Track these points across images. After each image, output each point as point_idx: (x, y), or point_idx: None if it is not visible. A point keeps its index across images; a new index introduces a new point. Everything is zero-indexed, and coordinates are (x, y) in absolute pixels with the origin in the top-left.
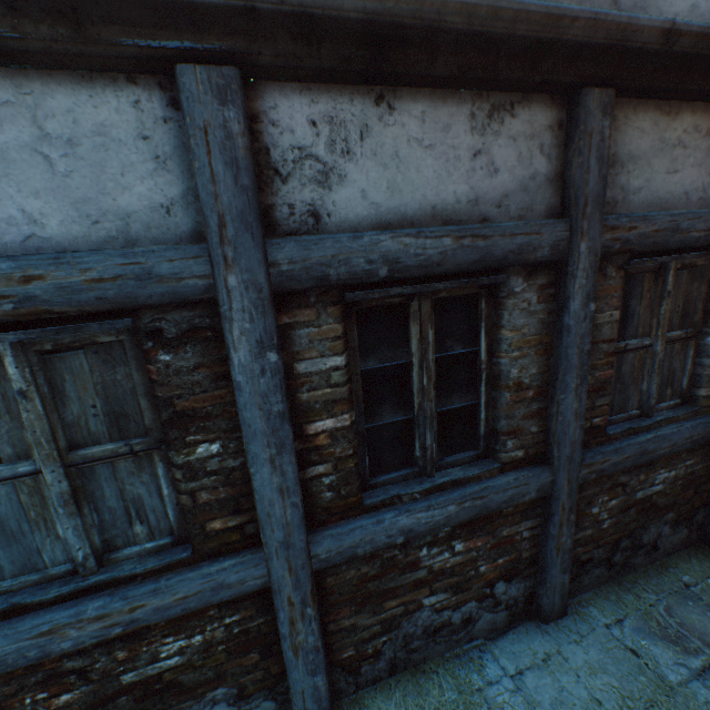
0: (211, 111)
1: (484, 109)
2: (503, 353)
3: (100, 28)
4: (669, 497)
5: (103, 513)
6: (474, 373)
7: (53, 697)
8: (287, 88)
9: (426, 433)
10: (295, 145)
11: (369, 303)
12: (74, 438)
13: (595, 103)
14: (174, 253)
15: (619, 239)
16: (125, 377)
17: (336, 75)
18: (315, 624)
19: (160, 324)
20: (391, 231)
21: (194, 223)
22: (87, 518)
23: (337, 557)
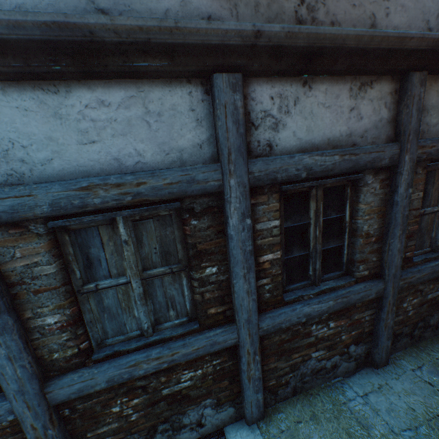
0: (228, 96)
1: (356, 85)
2: (359, 217)
3: (181, 58)
4: None
5: (155, 304)
6: (341, 228)
7: (130, 400)
8: (260, 80)
9: (316, 261)
10: (262, 110)
11: (290, 191)
12: (145, 265)
13: (416, 80)
14: (205, 169)
15: (425, 152)
16: (170, 233)
17: (285, 73)
18: (259, 365)
19: (193, 205)
20: (308, 153)
21: (212, 152)
22: (148, 307)
23: (272, 329)
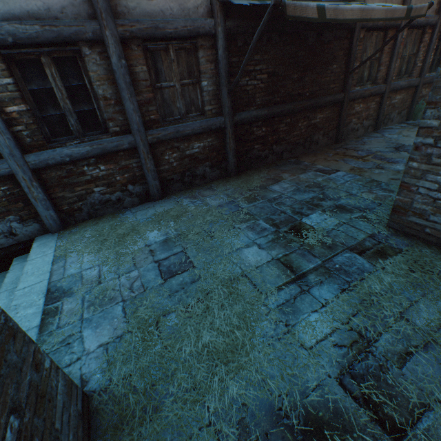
0: None
1: None
2: (93, 83)
3: None
4: (204, 155)
5: None
6: (89, 95)
7: None
8: None
9: (70, 119)
10: None
11: (19, 58)
12: None
13: None
14: None
15: (128, 31)
16: None
17: None
18: (40, 189)
19: None
20: (8, 21)
21: None
22: None
23: (40, 164)
